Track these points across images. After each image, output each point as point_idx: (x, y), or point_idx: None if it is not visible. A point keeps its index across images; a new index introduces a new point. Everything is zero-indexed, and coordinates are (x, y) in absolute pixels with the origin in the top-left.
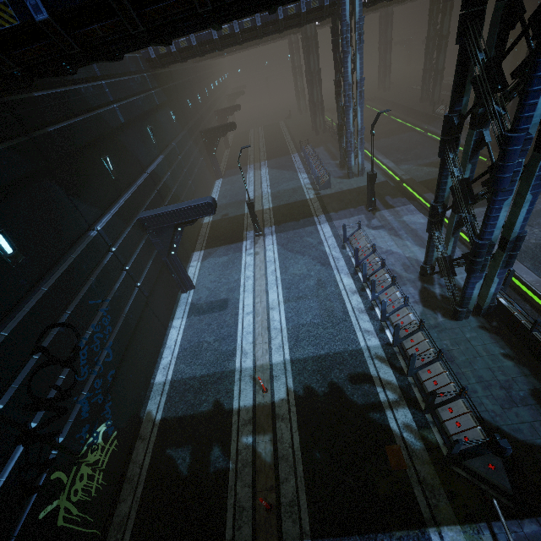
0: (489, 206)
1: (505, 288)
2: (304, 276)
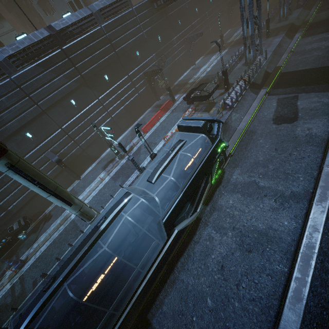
0: (242, 26)
1: (266, 58)
2: (223, 60)
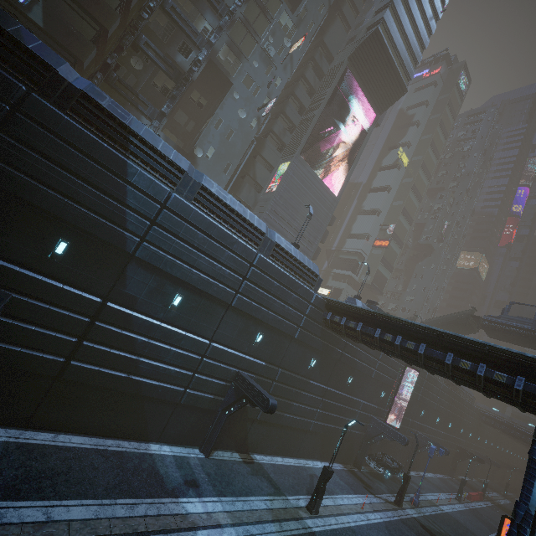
0: None
1: None
2: None
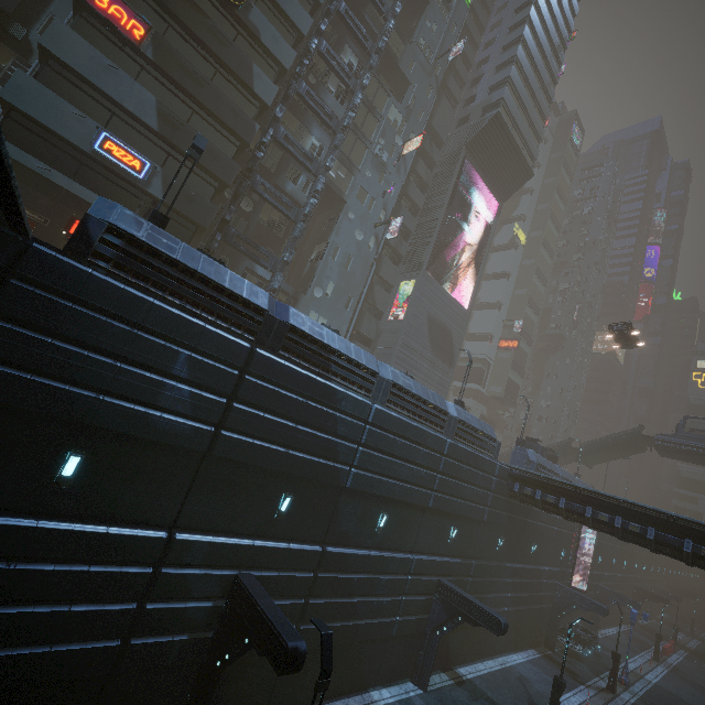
0: None
1: None
2: None
